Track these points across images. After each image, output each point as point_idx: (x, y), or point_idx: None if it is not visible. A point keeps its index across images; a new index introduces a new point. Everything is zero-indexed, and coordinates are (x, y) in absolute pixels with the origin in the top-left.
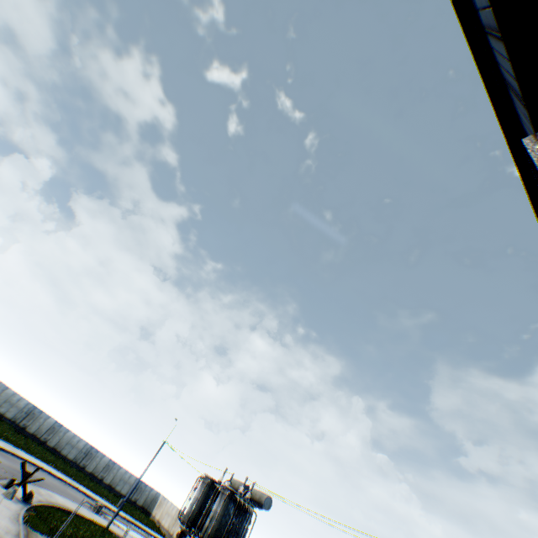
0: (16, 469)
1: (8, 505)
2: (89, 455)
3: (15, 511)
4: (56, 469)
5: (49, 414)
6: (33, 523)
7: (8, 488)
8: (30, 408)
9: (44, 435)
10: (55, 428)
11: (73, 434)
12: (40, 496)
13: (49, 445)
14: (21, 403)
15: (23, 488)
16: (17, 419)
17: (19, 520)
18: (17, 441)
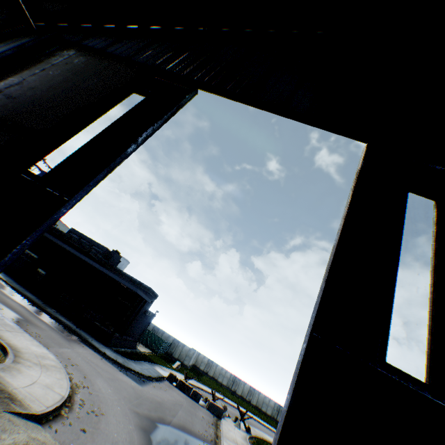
0: (237, 414)
1: (238, 431)
2: (280, 411)
3: (243, 435)
4: (261, 419)
5: (244, 381)
6: (255, 444)
7: (235, 421)
8: (232, 377)
9: (247, 396)
10: (251, 390)
11: (263, 395)
12: (255, 431)
13: (252, 403)
14: (227, 374)
15: (243, 423)
16: (228, 385)
17: (246, 440)
18: (233, 399)
